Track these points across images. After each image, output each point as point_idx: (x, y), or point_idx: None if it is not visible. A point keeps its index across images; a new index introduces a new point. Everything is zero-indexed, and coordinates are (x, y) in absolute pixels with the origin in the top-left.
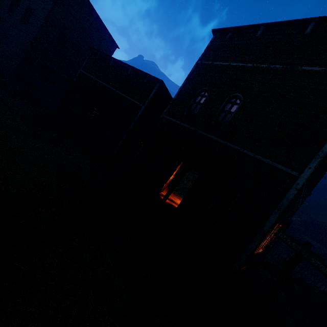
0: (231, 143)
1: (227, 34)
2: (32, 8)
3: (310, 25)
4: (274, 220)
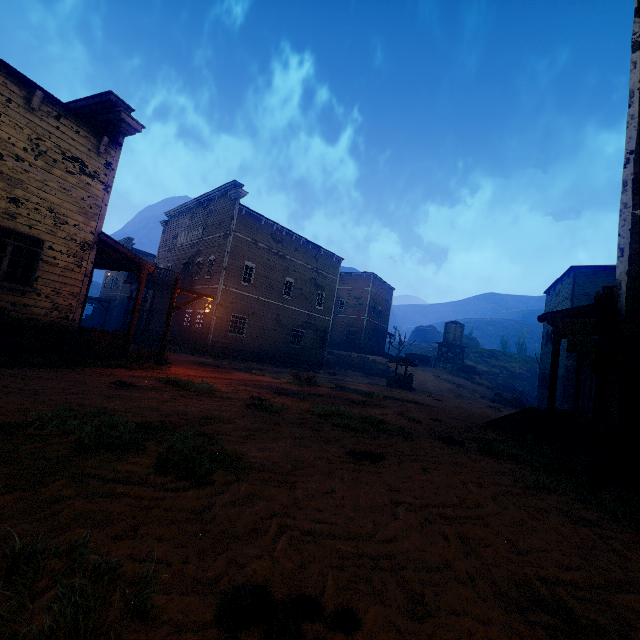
0: None
1: None
2: None
3: None
4: None
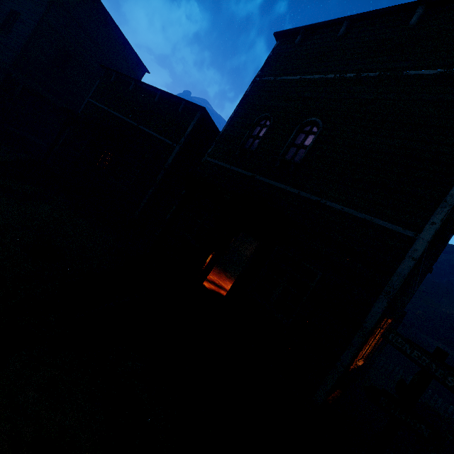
0: (306, 192)
1: (296, 37)
2: (17, 13)
3: (417, 12)
4: (379, 312)
